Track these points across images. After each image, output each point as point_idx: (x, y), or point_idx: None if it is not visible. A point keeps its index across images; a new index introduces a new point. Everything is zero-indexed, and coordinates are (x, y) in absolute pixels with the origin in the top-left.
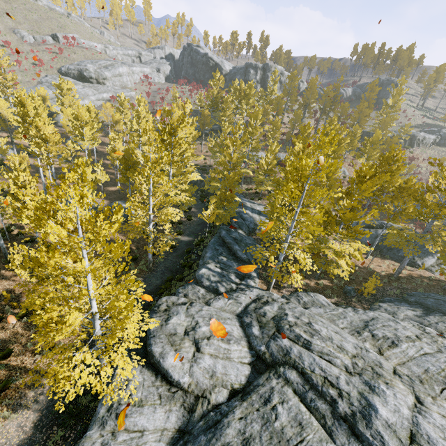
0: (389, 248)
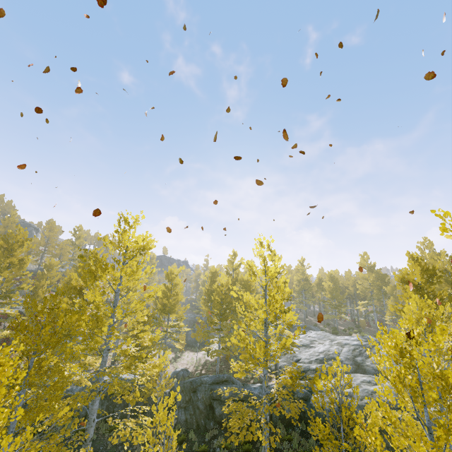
0: (194, 341)
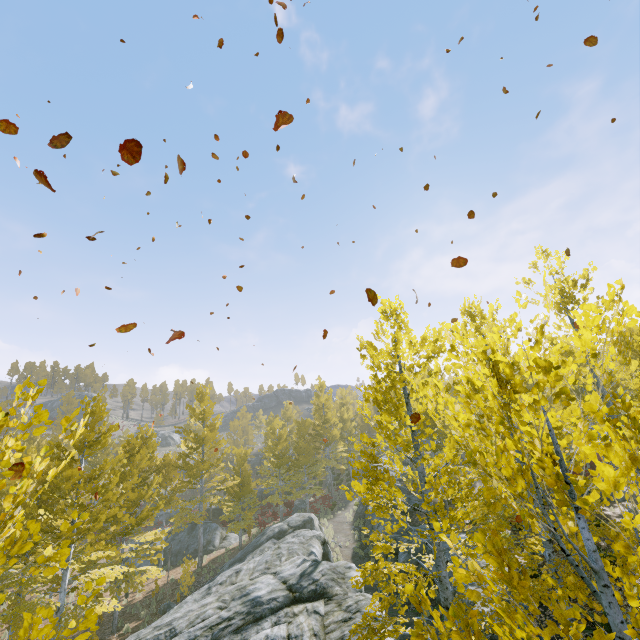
0: (177, 552)
